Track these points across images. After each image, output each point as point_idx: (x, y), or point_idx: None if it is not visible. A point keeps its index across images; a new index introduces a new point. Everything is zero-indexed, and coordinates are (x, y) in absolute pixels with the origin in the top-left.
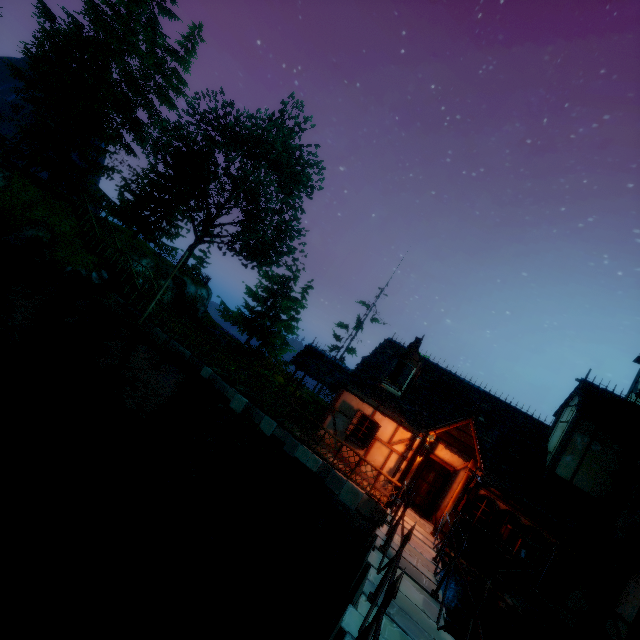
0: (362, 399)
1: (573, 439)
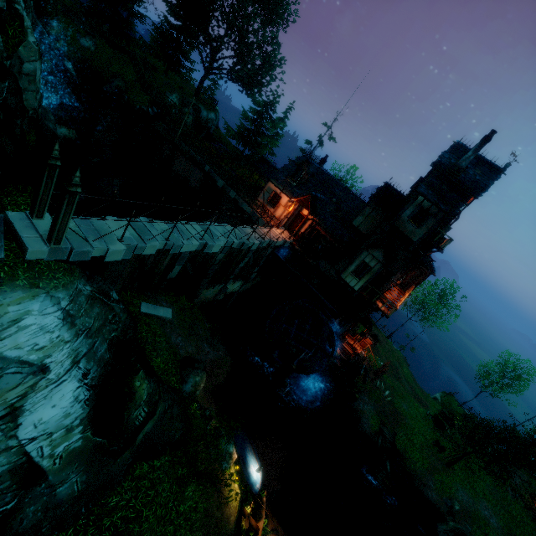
0: (275, 185)
1: (365, 210)
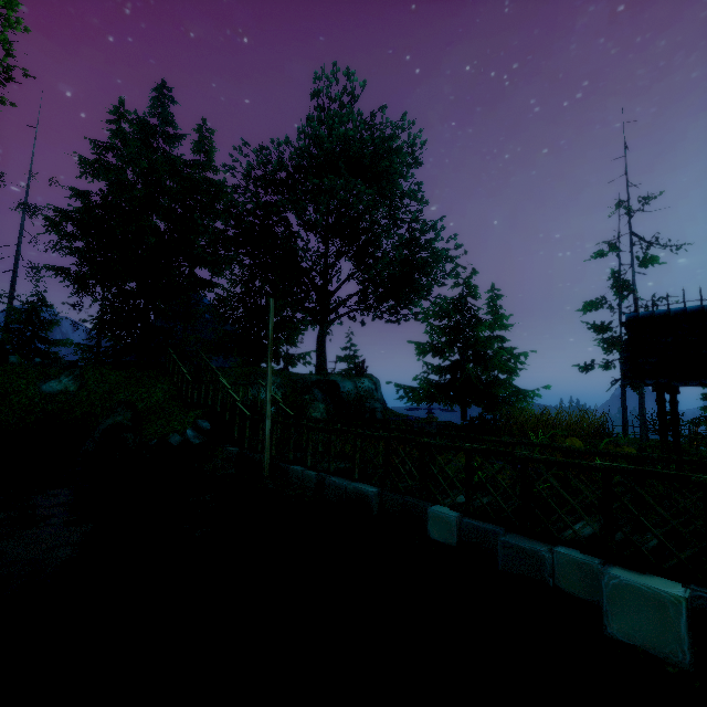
0: None
1: None
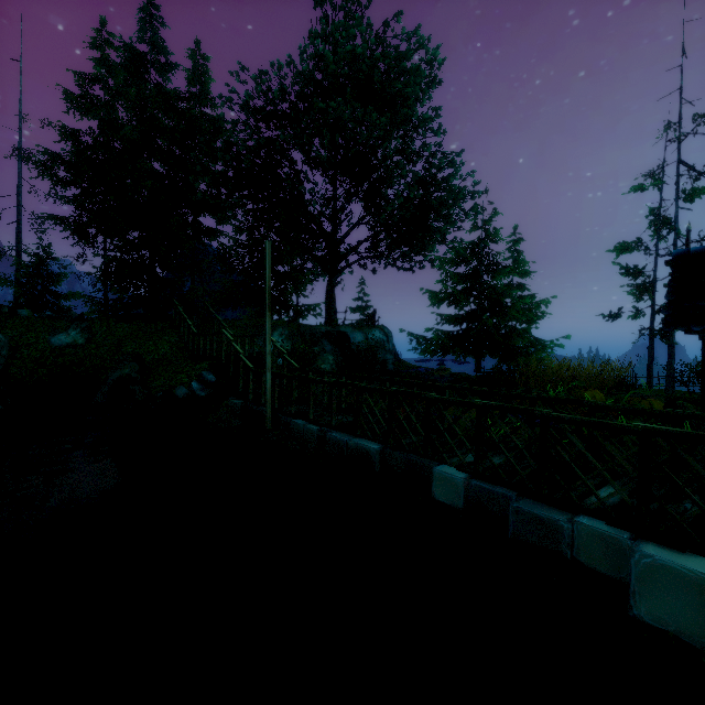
0: None
1: None
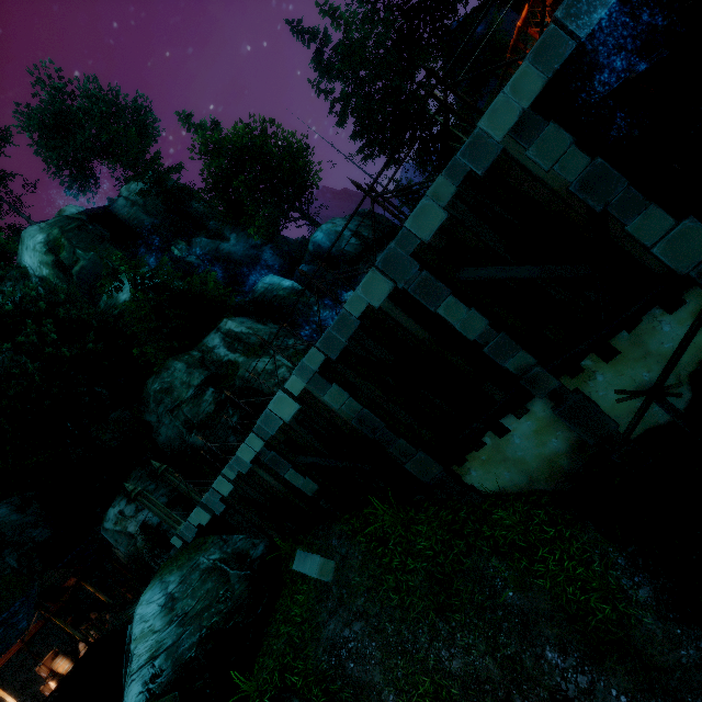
0: None
1: None
